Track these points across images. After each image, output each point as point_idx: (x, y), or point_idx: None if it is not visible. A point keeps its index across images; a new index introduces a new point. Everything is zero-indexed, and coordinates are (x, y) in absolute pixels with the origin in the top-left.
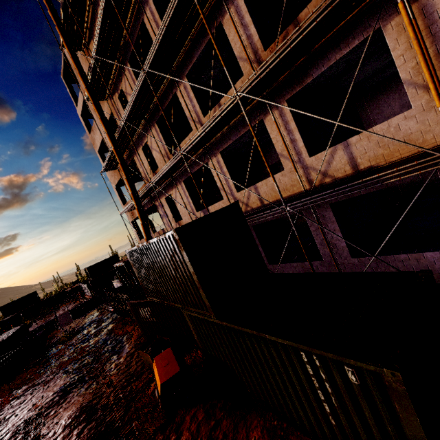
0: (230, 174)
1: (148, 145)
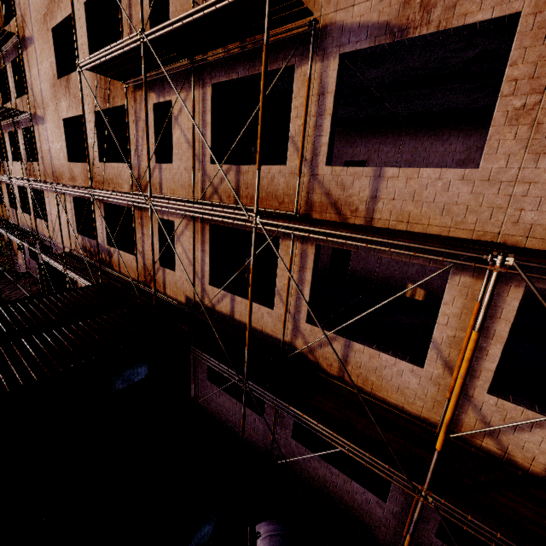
0: (21, 200)
1: None
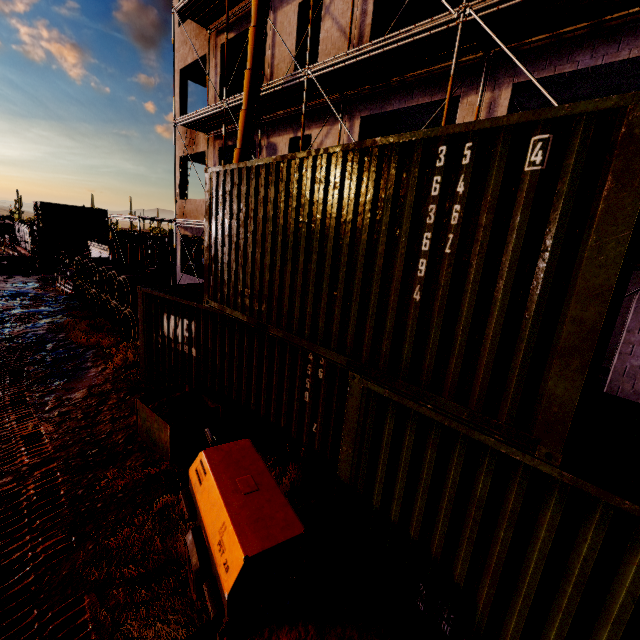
0: None
1: (323, 0)
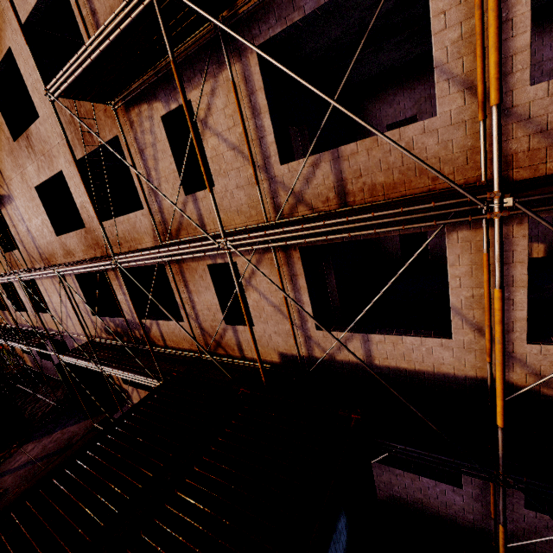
0: (10, 299)
1: None
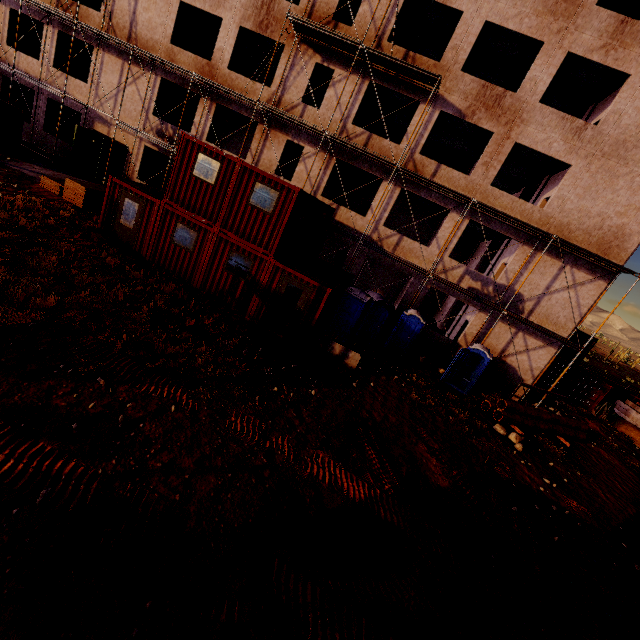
0: (9, 30)
1: None
